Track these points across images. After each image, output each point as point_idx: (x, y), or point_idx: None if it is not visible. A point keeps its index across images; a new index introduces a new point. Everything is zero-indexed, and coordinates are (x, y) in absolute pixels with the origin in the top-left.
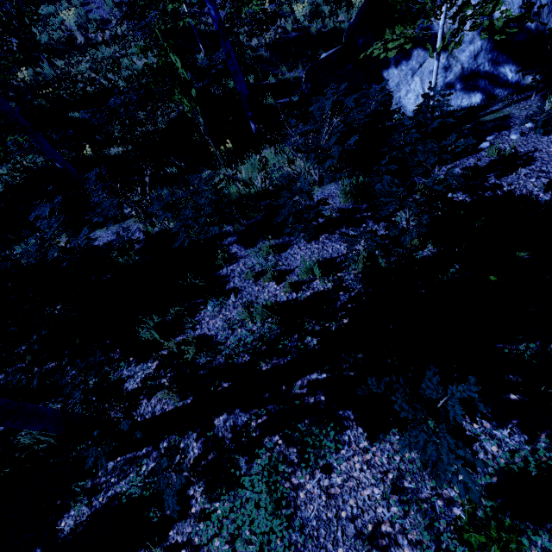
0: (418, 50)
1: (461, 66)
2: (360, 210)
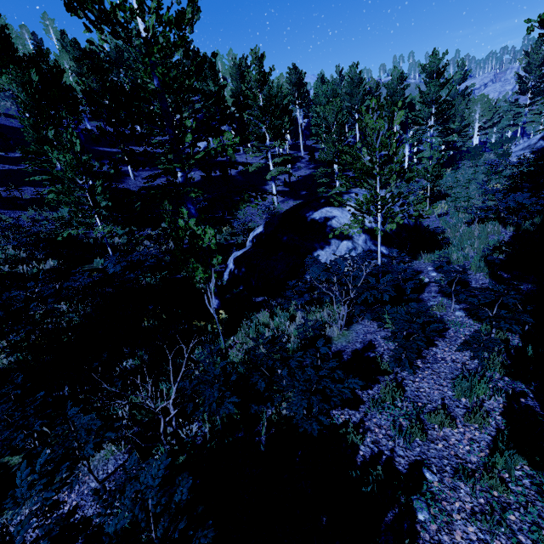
0: (334, 240)
1: (361, 247)
2: (412, 333)
